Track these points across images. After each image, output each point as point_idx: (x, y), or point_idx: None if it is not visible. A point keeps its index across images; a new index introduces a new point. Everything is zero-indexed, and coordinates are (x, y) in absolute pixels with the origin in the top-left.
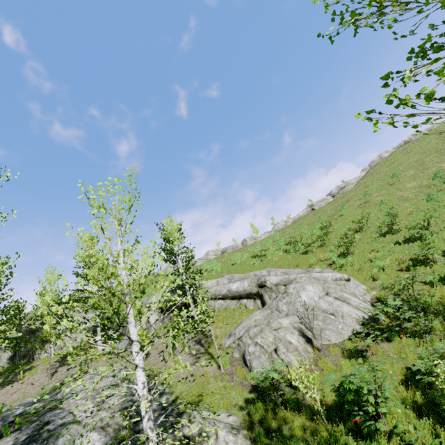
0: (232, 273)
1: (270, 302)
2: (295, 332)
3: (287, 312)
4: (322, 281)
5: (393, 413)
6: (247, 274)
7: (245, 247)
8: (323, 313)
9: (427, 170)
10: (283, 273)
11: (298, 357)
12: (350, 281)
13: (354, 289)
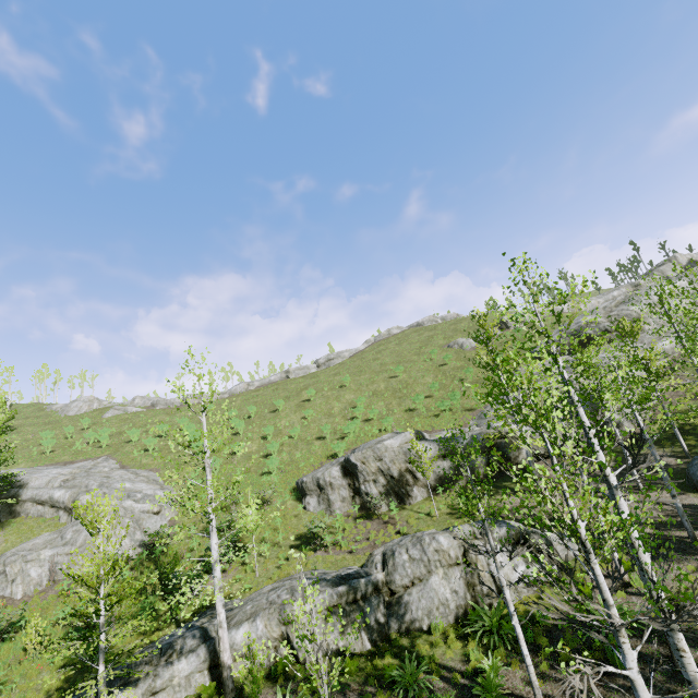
0: (111, 457)
1: (69, 524)
2: (45, 565)
3: (69, 540)
4: (130, 511)
5: (18, 640)
6: (82, 482)
7: (182, 407)
8: (93, 548)
9: (372, 384)
10: (103, 494)
11: (28, 588)
12: (159, 515)
13: (150, 525)
